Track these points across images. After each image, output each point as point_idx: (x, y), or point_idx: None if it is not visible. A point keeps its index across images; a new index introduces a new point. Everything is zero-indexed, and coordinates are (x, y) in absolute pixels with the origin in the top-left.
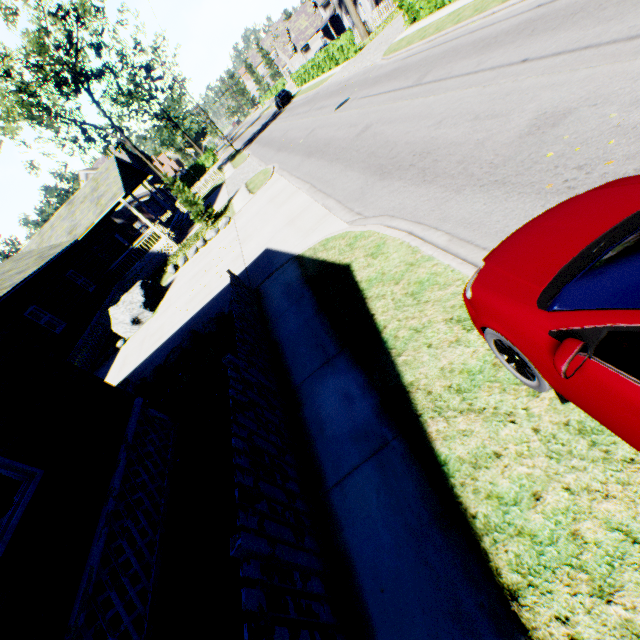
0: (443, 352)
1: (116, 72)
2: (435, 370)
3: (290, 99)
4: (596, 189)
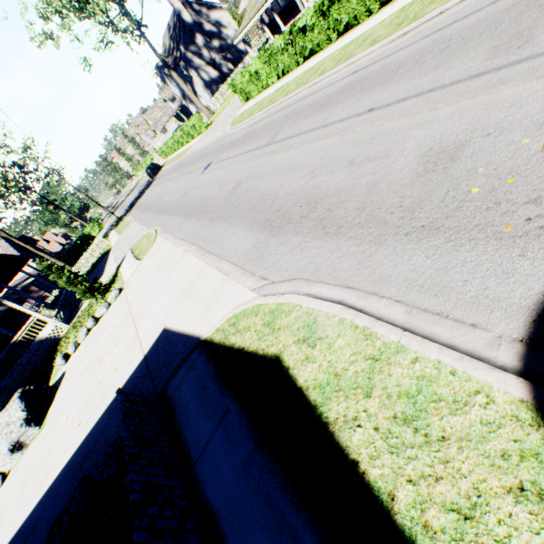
0: None
1: None
2: None
3: (159, 169)
4: None
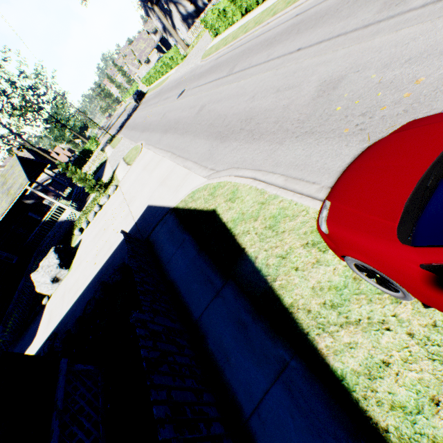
0: (309, 273)
1: (7, 94)
2: (307, 290)
3: (143, 95)
4: (398, 131)
